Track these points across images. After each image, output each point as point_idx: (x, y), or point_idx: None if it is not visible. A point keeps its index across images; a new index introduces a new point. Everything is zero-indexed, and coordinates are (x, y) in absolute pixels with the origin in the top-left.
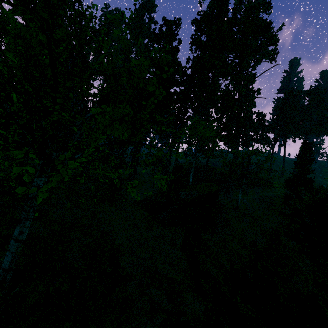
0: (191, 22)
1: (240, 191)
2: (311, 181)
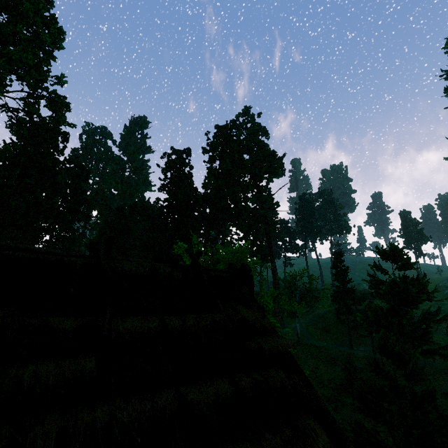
0: (202, 152)
1: (296, 320)
2: (353, 291)
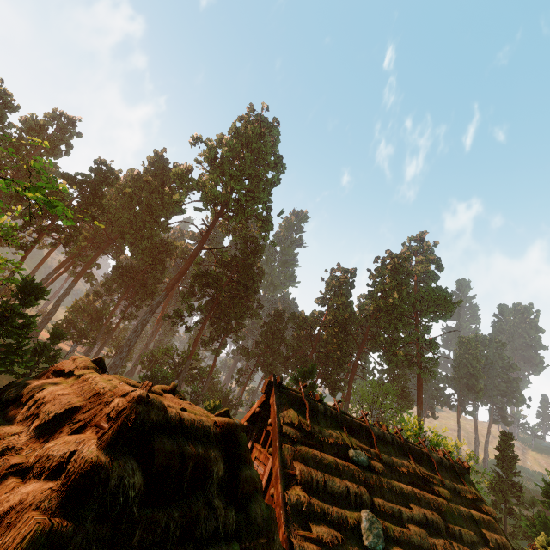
0: (368, 277)
1: None
2: (520, 488)
